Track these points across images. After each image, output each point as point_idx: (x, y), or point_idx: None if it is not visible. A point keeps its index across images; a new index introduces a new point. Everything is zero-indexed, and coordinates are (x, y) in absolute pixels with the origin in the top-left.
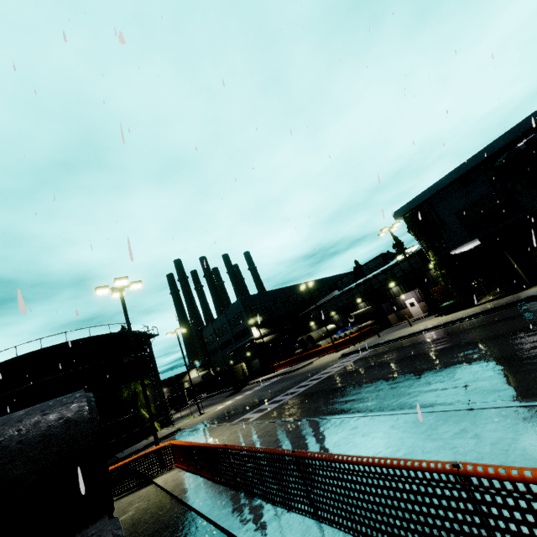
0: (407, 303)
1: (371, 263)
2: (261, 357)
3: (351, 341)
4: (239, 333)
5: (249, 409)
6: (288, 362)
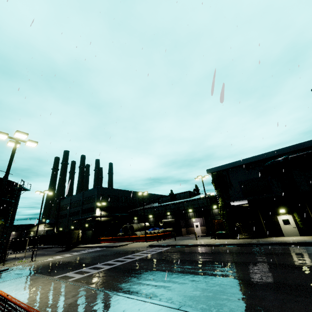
0: (194, 224)
1: (182, 193)
2: (94, 230)
3: (157, 237)
4: (87, 209)
5: (73, 268)
6: (111, 239)
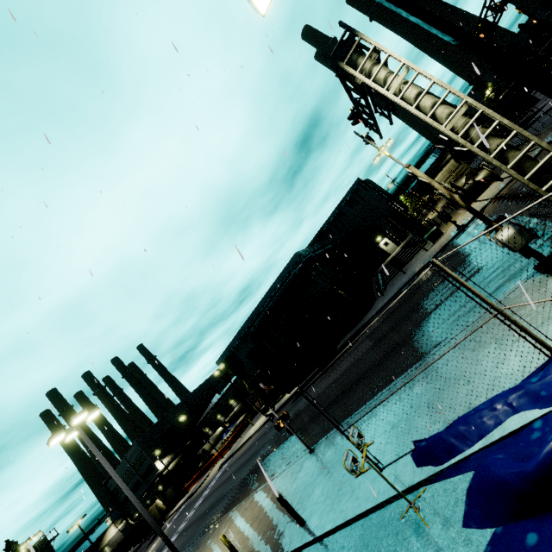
0: None
1: None
2: (172, 486)
3: (227, 446)
4: (146, 472)
5: None
6: (195, 479)
